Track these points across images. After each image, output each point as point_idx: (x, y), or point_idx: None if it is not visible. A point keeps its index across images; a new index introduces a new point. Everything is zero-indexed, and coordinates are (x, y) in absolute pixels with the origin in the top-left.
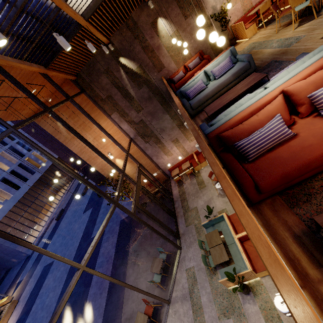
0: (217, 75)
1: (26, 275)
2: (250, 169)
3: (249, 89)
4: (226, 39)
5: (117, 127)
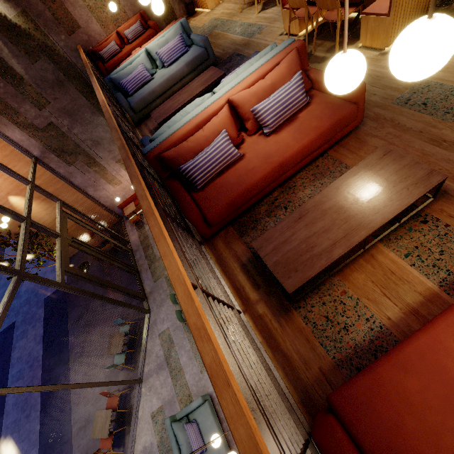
0: (166, 61)
1: None
2: (199, 199)
3: (208, 90)
4: (180, 1)
5: None
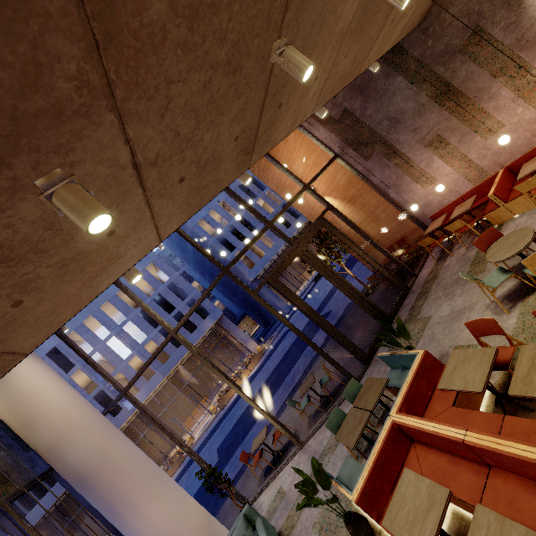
0: None
1: (276, 333)
2: None
3: None
4: None
5: (309, 138)
